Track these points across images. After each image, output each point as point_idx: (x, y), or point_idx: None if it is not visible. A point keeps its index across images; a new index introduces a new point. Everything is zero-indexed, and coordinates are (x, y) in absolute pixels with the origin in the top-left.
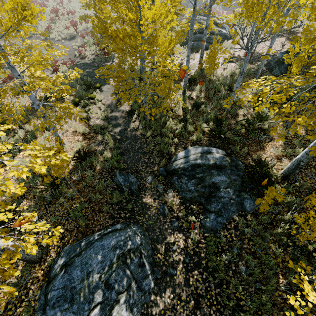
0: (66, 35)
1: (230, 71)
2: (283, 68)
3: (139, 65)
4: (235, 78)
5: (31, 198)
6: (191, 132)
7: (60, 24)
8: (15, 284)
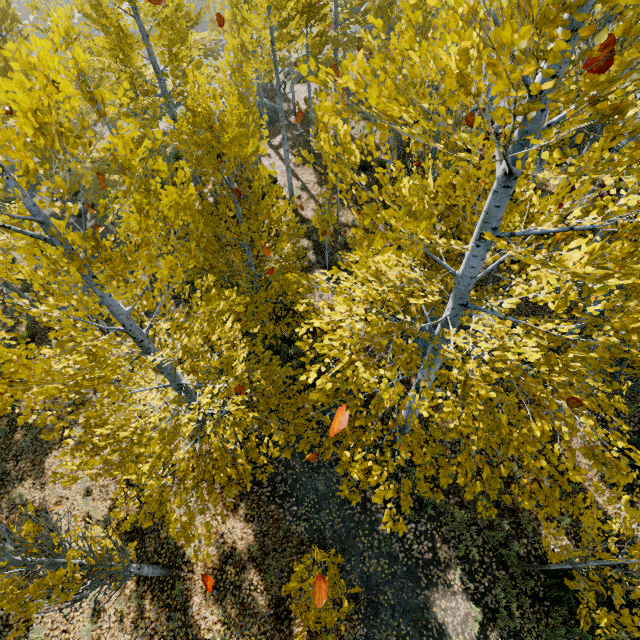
0: None
1: None
2: None
3: None
4: None
5: (7, 294)
6: None
7: None
8: (27, 319)
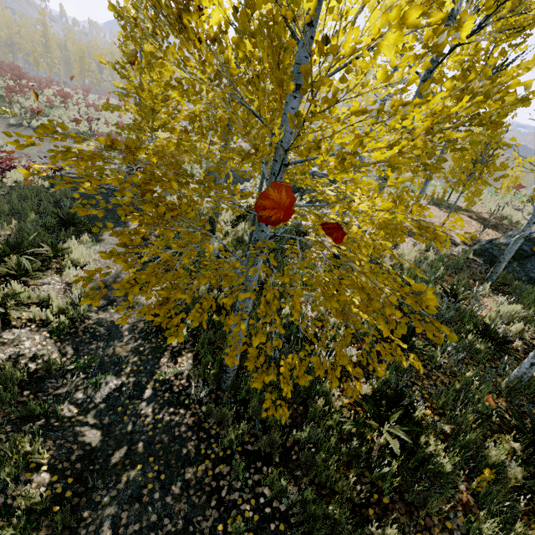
0: (70, 131)
1: (415, 253)
2: (531, 268)
3: (207, 205)
4: (441, 270)
5: None
6: (445, 487)
7: (64, 114)
8: None
